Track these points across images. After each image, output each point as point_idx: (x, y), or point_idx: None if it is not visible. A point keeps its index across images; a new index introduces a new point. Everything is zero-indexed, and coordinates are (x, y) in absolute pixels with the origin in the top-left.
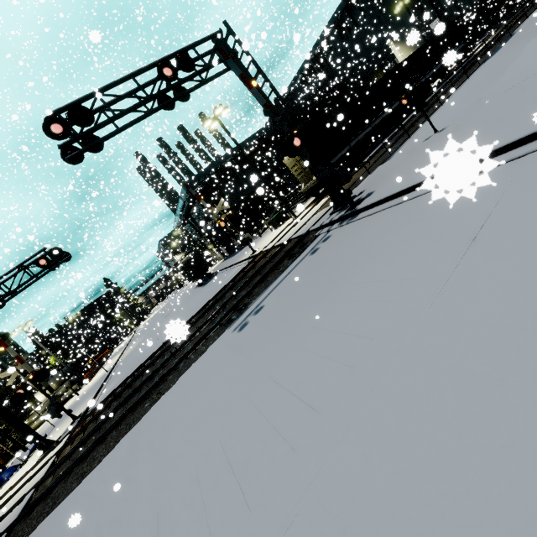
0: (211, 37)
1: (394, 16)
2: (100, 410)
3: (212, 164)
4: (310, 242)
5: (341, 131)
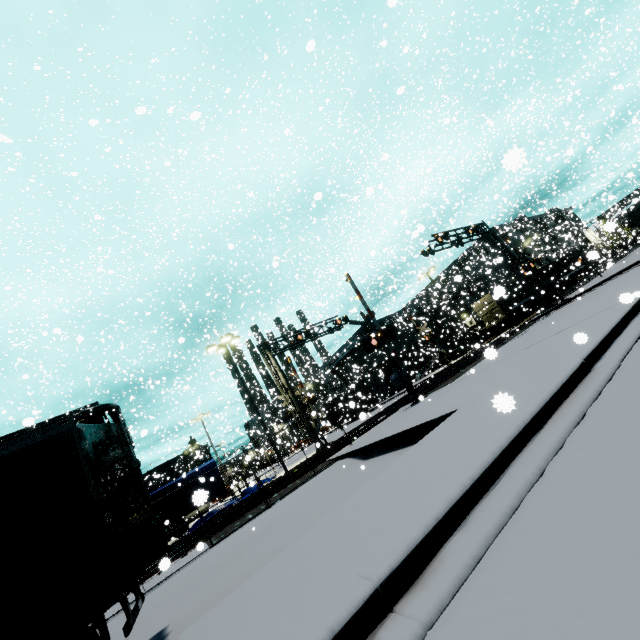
0: (478, 224)
1: (521, 248)
2: (385, 410)
3: (383, 318)
4: (532, 323)
5: (513, 293)
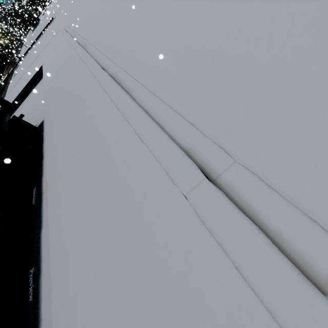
0: None
1: None
2: None
3: None
4: (13, 72)
5: None
